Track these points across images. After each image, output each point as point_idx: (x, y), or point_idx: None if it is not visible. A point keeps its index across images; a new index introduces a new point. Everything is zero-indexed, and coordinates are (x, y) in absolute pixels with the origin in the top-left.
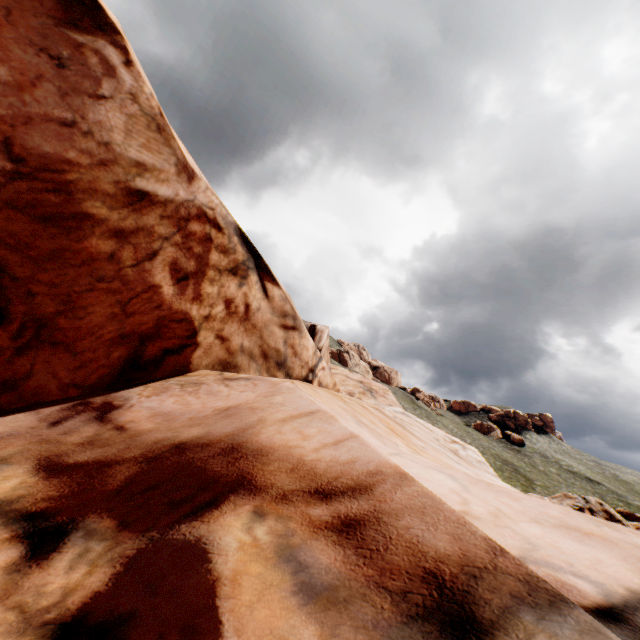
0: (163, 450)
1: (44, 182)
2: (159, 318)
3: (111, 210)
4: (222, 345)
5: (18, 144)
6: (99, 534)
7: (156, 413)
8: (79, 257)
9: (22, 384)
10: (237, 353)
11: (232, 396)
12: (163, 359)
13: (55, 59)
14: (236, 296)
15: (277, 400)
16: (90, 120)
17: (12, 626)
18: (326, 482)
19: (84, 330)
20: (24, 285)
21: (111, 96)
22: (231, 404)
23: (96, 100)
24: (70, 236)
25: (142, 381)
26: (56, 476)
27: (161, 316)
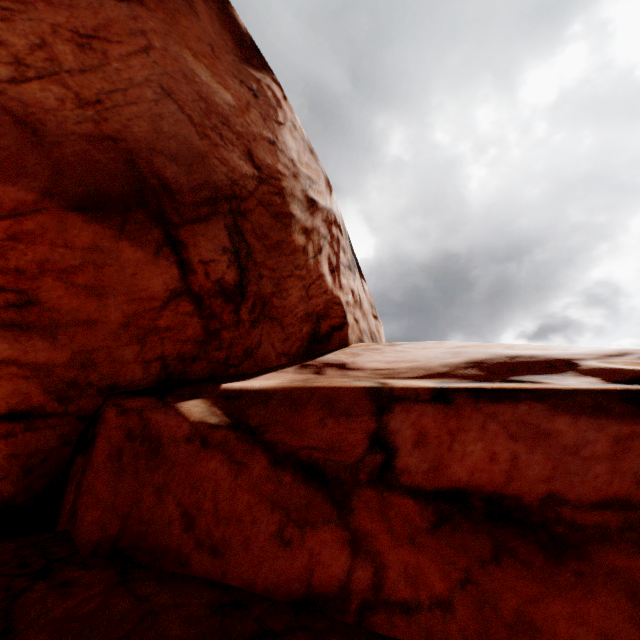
0: (463, 365)
1: (273, 187)
2: (326, 301)
3: (301, 212)
4: (357, 326)
5: (255, 156)
6: (539, 377)
7: (386, 362)
8: (289, 248)
9: (255, 352)
10: (363, 333)
11: (423, 350)
12: (331, 334)
13: (250, 90)
14: (354, 288)
15: (471, 345)
16: (280, 141)
17: (595, 385)
18: (604, 354)
19: (287, 309)
20: (258, 269)
21: (284, 123)
22: (438, 351)
23: (278, 125)
24: (286, 231)
25: (320, 352)
26: (427, 378)
27: (327, 300)
